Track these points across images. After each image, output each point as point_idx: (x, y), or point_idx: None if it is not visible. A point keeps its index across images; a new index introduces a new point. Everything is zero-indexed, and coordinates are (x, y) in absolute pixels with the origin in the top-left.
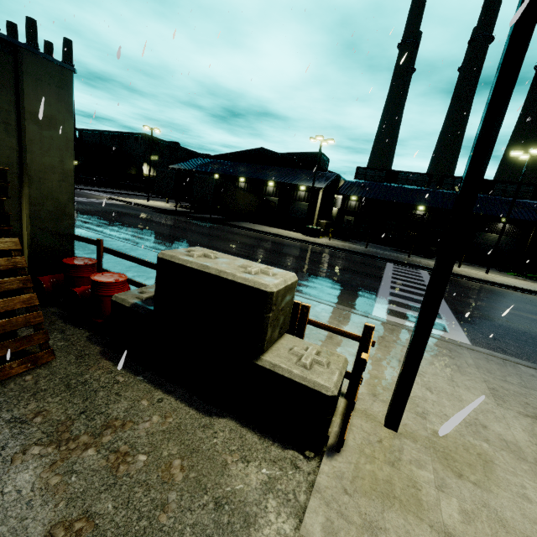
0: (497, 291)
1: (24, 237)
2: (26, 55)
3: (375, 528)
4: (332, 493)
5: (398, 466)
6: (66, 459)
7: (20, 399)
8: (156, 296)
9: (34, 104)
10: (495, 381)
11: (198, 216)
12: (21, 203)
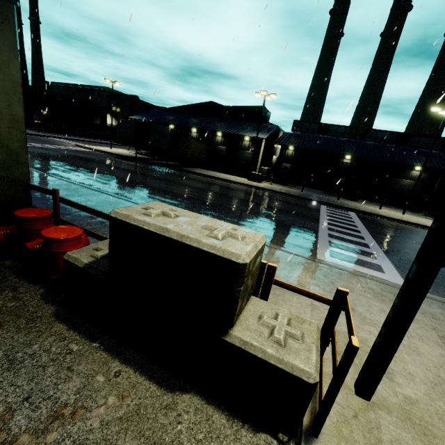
0: (415, 230)
1: None
2: None
3: None
4: None
5: None
6: None
7: None
8: (110, 259)
9: None
10: (442, 328)
11: (156, 162)
12: None
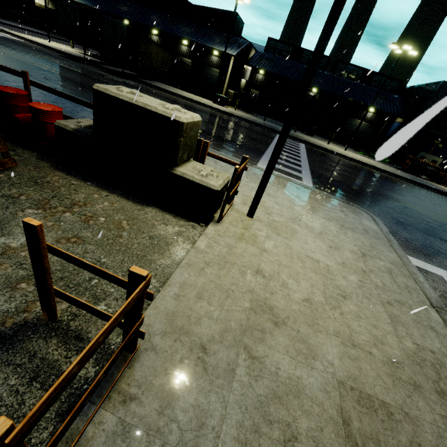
0: (346, 163)
1: None
2: None
3: (231, 247)
4: (212, 236)
5: (249, 230)
6: (53, 216)
7: (3, 187)
8: (95, 123)
9: None
10: (316, 204)
11: (110, 68)
12: None
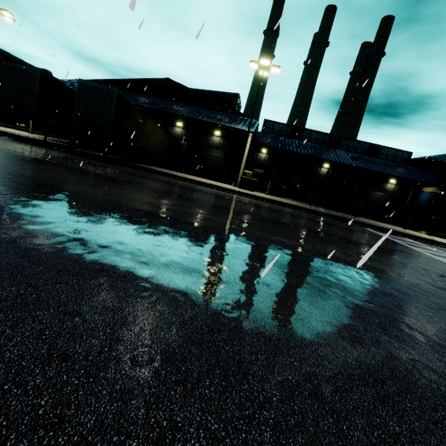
0: None
1: None
2: None
3: None
4: None
5: None
6: None
7: None
8: None
9: None
10: None
11: (85, 151)
12: None
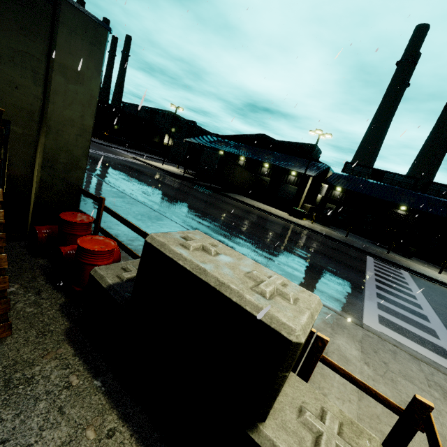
0: None
1: (34, 184)
2: (65, 6)
3: None
4: None
5: None
6: None
7: None
8: (135, 287)
9: (65, 56)
10: None
11: (200, 183)
12: (36, 151)
